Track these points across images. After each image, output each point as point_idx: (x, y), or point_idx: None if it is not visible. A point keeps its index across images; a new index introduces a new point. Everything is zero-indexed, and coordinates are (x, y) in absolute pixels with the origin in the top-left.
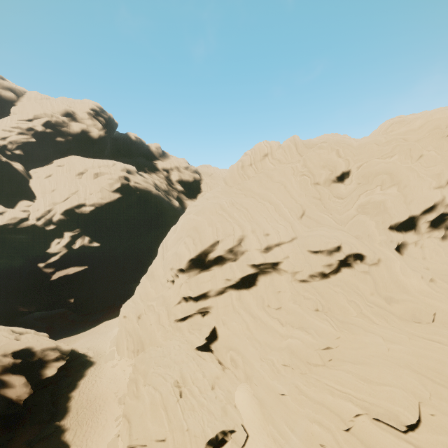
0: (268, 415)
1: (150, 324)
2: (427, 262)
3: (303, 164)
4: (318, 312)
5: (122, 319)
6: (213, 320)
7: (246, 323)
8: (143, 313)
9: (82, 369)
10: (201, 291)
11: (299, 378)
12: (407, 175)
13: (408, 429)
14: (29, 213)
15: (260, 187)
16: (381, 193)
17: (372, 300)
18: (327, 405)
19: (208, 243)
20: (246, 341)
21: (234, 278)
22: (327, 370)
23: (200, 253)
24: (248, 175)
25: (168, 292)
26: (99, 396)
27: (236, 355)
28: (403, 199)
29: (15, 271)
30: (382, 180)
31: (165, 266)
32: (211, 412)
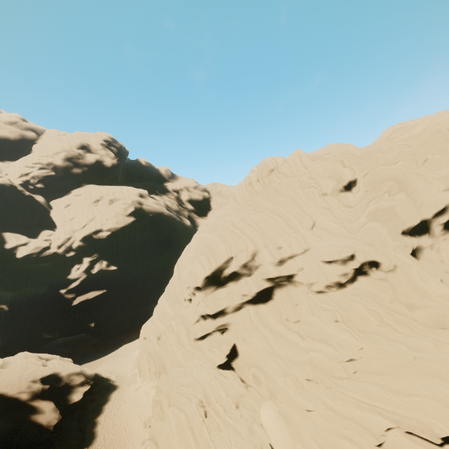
0: (296, 433)
1: (170, 344)
2: (445, 265)
3: (309, 176)
4: (338, 323)
5: (142, 341)
6: (233, 337)
7: (266, 338)
8: (162, 334)
9: (106, 393)
10: (218, 308)
11: (325, 392)
12: (413, 180)
13: (444, 442)
14: (50, 241)
15: (269, 201)
16: (389, 199)
17: (393, 308)
18: (356, 420)
19: (223, 260)
20: (267, 356)
21: (250, 293)
22: (353, 383)
23: (215, 270)
24: (256, 191)
25: (186, 311)
26: (124, 420)
27: (259, 372)
28: (413, 204)
29: (39, 299)
30: (389, 187)
31: (182, 285)
32: (237, 432)
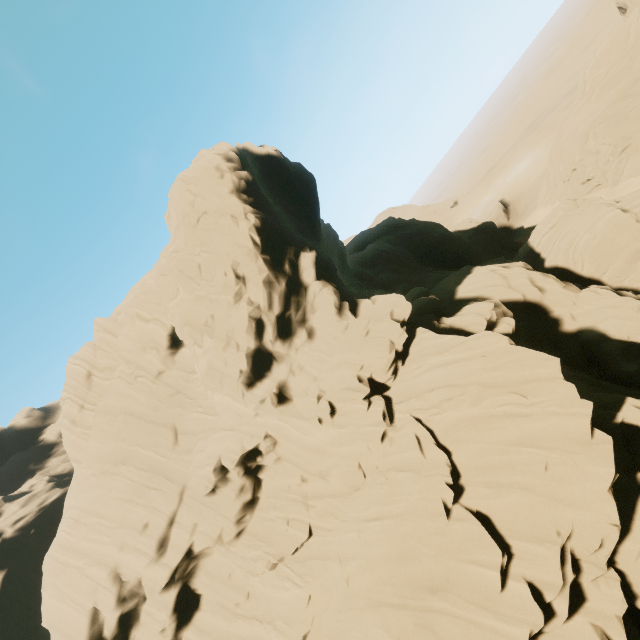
0: None
1: None
2: (321, 382)
3: (124, 361)
4: (279, 566)
5: None
6: None
7: None
8: None
9: None
10: None
11: None
12: (201, 311)
13: None
14: None
15: (106, 441)
16: (202, 353)
17: (311, 491)
18: None
19: (83, 627)
20: None
21: (165, 624)
22: None
23: None
24: (91, 425)
25: None
26: None
27: None
28: (225, 344)
29: None
30: (190, 336)
31: None
32: None
